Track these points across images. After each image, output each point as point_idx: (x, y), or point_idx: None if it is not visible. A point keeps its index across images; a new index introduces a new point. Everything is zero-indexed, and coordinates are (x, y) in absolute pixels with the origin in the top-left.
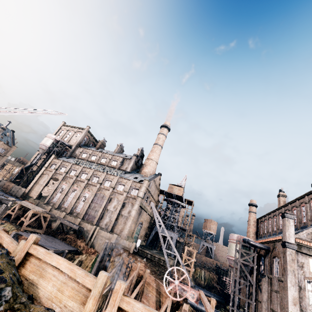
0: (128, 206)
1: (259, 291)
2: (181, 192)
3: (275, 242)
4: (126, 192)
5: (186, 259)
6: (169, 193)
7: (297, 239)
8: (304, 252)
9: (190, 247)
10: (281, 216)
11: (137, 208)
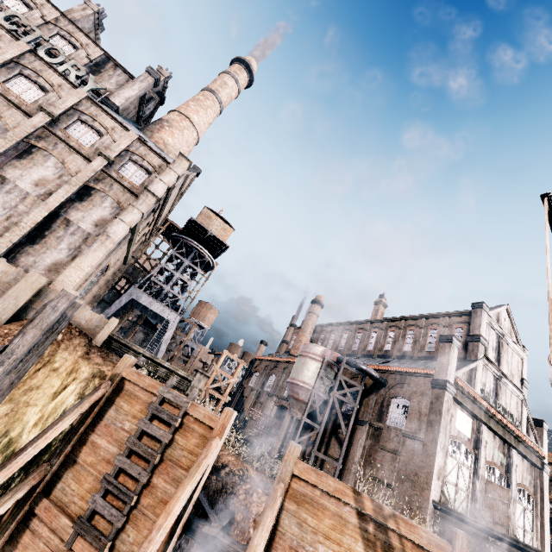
0: (102, 206)
1: (334, 441)
2: (226, 235)
3: (408, 375)
4: (108, 159)
5: (218, 377)
6: (200, 226)
7: (459, 380)
8: (459, 400)
9: (235, 355)
10: (440, 339)
11: (134, 222)
